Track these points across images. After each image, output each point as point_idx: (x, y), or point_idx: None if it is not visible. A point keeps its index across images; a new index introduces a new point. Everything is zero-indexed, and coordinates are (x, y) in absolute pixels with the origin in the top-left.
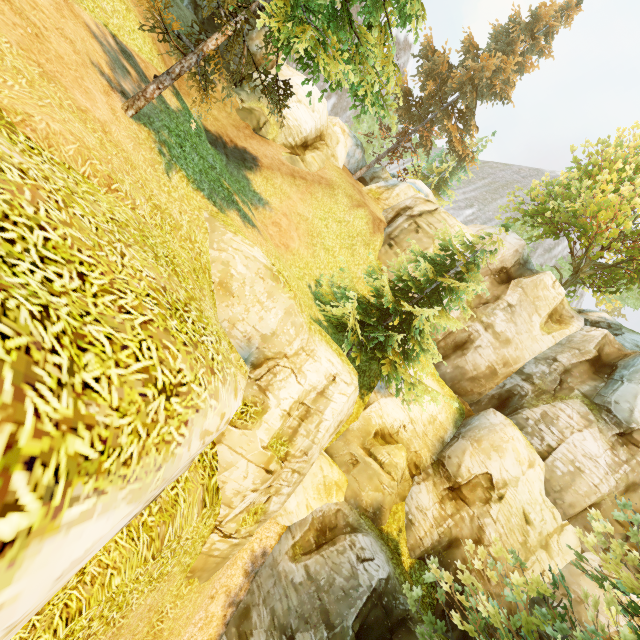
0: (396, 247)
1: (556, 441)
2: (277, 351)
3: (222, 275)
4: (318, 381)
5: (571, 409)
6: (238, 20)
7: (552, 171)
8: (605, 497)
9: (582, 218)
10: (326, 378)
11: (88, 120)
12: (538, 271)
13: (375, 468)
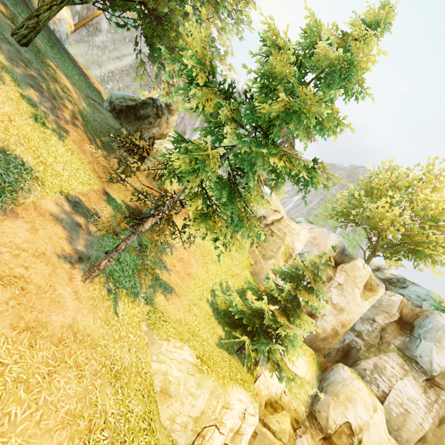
0: (259, 247)
1: (387, 387)
2: (205, 424)
3: (162, 383)
4: (234, 423)
5: (392, 361)
6: (166, 208)
7: (341, 164)
8: (428, 431)
9: (372, 219)
10: (239, 417)
11: (64, 346)
12: (352, 256)
13: (270, 437)
